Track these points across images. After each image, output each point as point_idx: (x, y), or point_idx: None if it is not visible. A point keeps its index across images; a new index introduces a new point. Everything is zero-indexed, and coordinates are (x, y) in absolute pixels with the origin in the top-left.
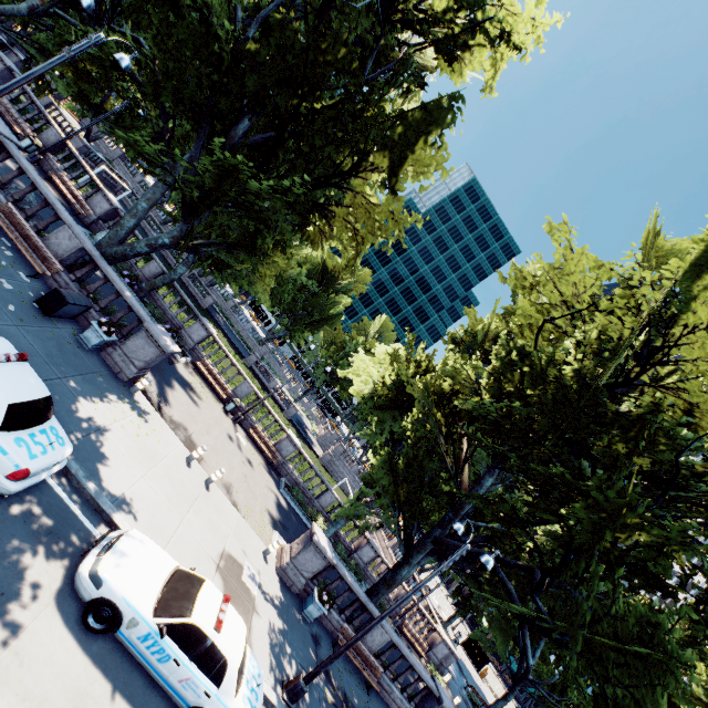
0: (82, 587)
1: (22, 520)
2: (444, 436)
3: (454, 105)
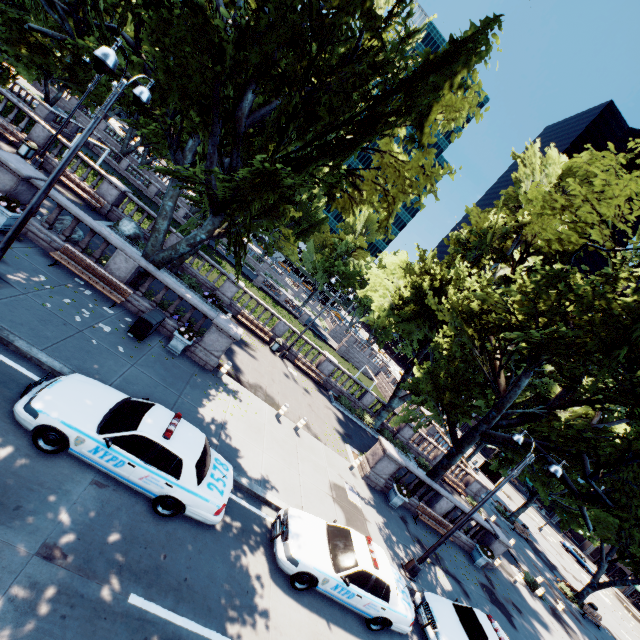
0: (285, 568)
1: (226, 531)
2: (477, 348)
3: (485, 36)
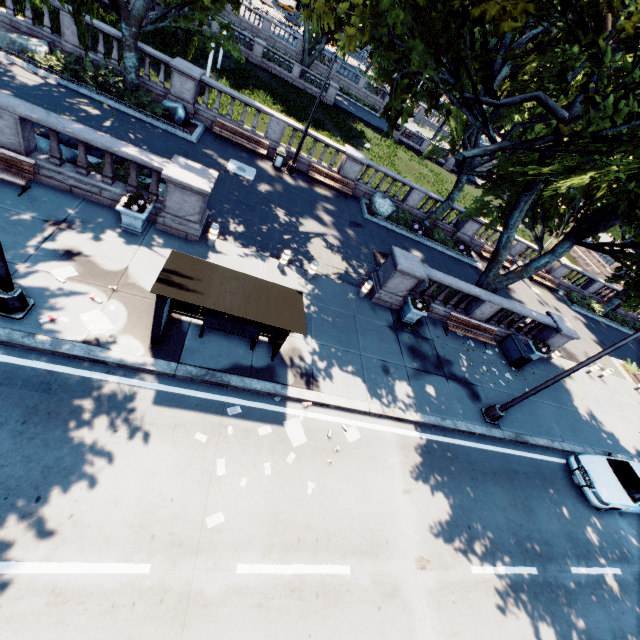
0: None
1: None
2: None
3: None
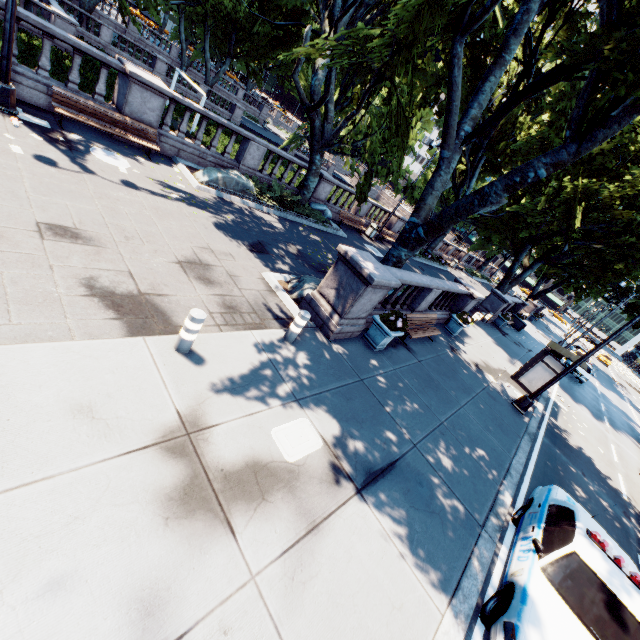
0: None
1: None
2: None
3: None
